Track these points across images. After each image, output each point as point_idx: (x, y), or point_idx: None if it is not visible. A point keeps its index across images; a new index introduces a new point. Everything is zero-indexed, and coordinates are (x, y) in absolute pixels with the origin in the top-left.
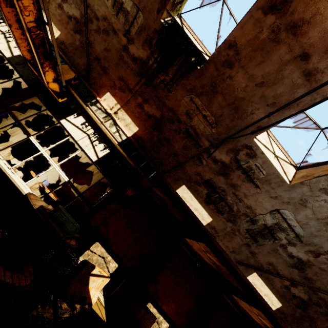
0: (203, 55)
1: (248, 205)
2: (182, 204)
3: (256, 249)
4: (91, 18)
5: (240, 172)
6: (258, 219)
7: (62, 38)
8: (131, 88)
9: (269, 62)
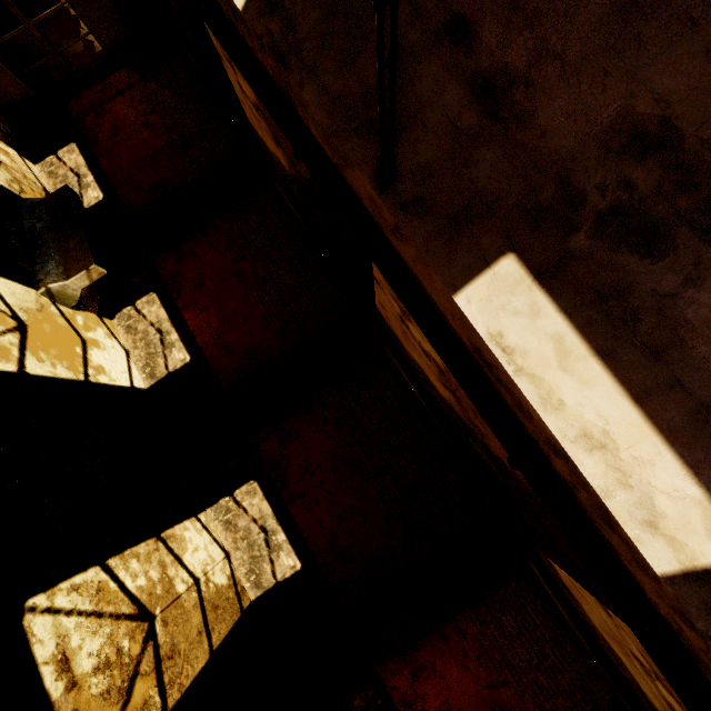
0: None
1: None
2: None
3: None
4: None
5: None
6: None
7: None
8: None
9: None
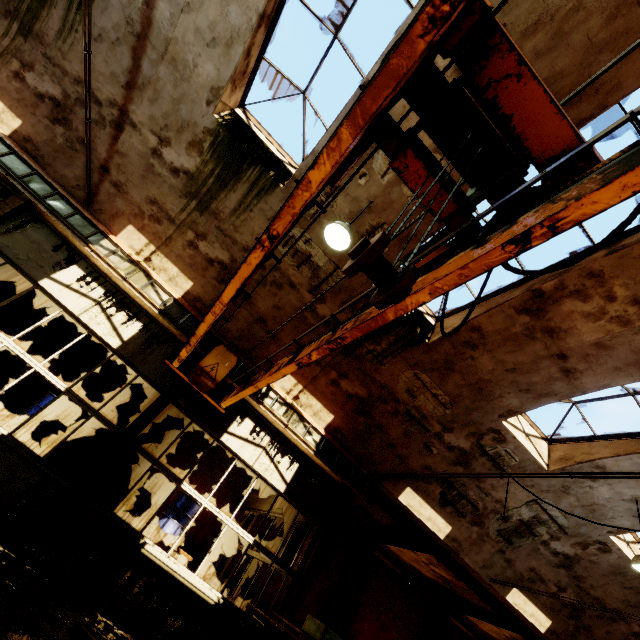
0: (425, 317)
1: (497, 498)
2: (404, 512)
3: (512, 554)
4: None
5: (484, 459)
6: (511, 514)
7: (197, 291)
8: (319, 360)
9: (522, 352)
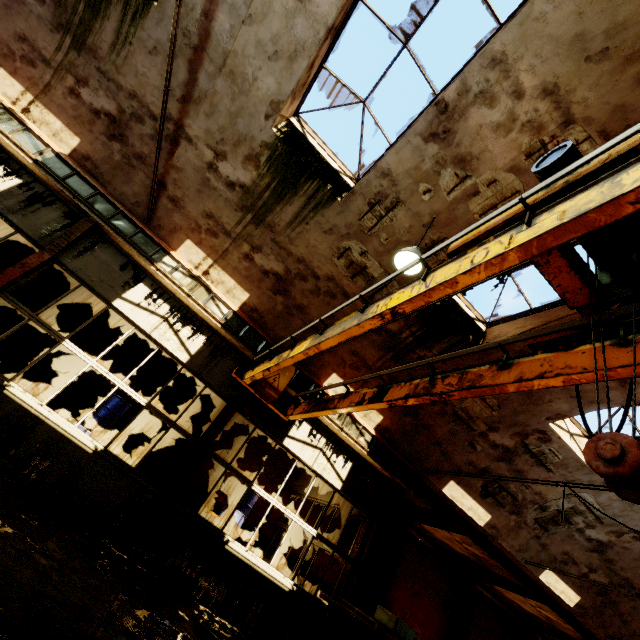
0: (476, 324)
1: (537, 491)
2: (446, 502)
3: (547, 539)
4: (306, 276)
5: (527, 456)
6: (550, 505)
7: (253, 302)
8: (370, 365)
9: None
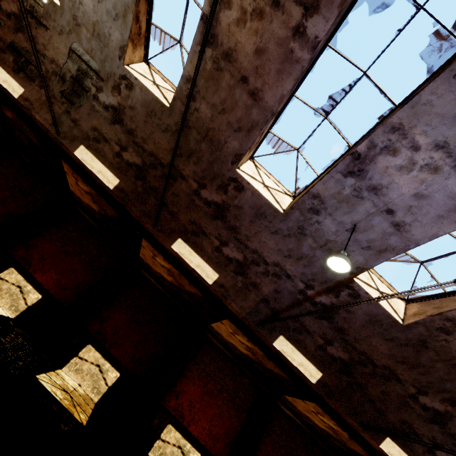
0: None
1: (51, 58)
2: None
3: (76, 114)
4: None
5: (30, 18)
6: (65, 72)
7: None
8: None
9: None
